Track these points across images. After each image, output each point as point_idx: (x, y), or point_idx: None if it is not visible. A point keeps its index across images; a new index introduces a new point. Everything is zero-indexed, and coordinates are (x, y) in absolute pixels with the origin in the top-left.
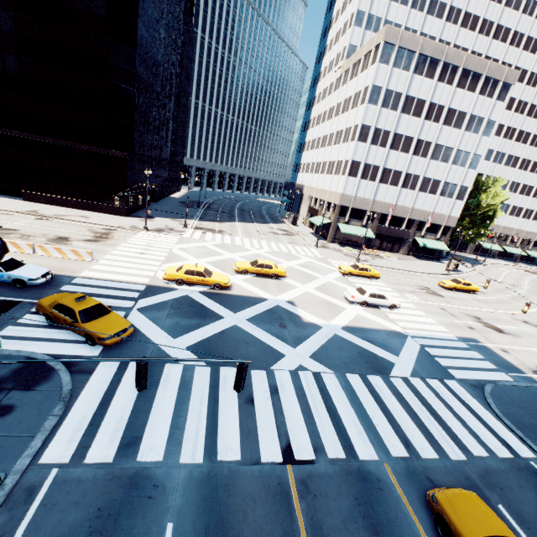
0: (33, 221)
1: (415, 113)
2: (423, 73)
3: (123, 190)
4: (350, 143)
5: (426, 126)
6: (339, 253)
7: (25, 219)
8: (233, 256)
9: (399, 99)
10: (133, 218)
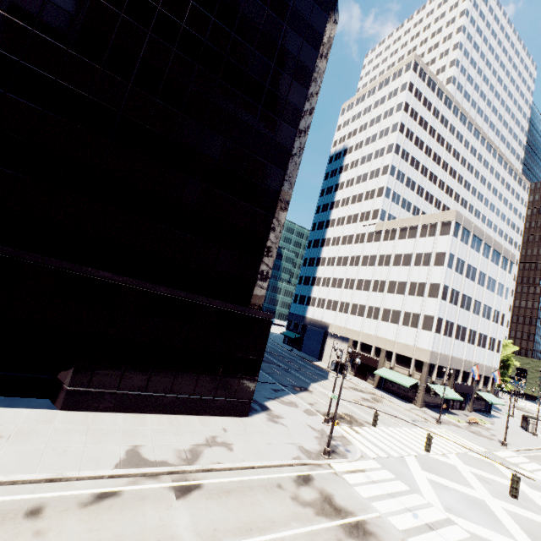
0: (193, 516)
1: (471, 278)
2: (474, 248)
3: (255, 371)
4: (427, 298)
5: (477, 288)
6: (468, 432)
7: (166, 509)
8: (491, 498)
9: (463, 265)
10: (258, 417)
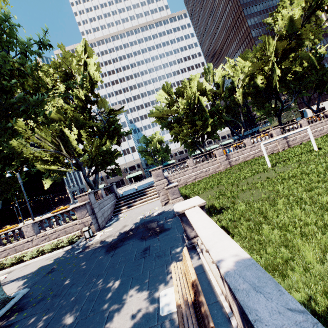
0: None
1: None
2: None
3: None
4: None
5: None
6: None
7: None
8: None
9: None
10: None
